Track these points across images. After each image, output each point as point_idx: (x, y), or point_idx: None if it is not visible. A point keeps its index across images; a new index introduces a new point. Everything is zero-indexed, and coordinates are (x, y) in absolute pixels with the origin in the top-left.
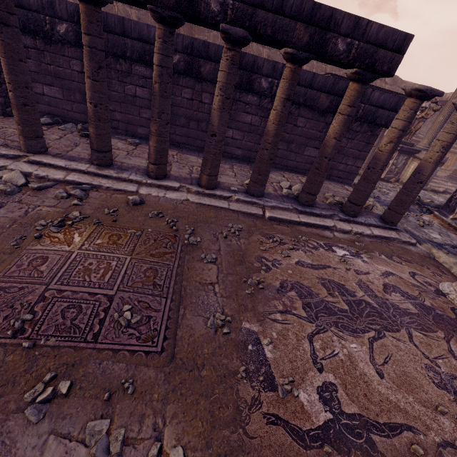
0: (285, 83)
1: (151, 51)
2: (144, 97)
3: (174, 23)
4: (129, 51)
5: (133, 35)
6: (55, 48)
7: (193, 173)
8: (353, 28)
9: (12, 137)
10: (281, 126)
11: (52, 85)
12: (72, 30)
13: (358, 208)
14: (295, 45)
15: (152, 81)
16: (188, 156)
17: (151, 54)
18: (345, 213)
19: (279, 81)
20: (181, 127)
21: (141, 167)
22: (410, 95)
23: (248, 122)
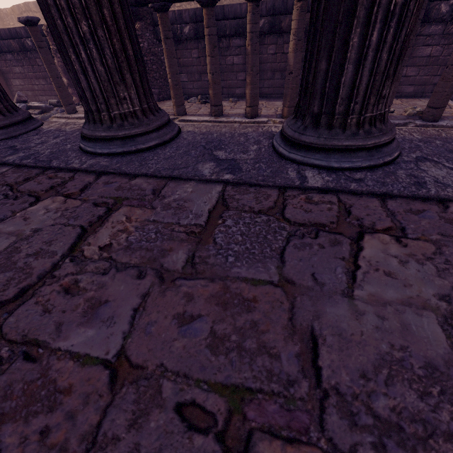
0: None
1: (243, 23)
2: (239, 63)
3: None
4: (228, 29)
5: (230, 16)
6: (182, 46)
7: (277, 111)
8: None
9: (167, 110)
10: None
11: (181, 73)
12: (192, 28)
13: (437, 112)
14: None
15: (244, 48)
16: (274, 102)
17: (243, 26)
18: (424, 120)
19: None
20: (268, 80)
21: (241, 113)
22: None
23: None
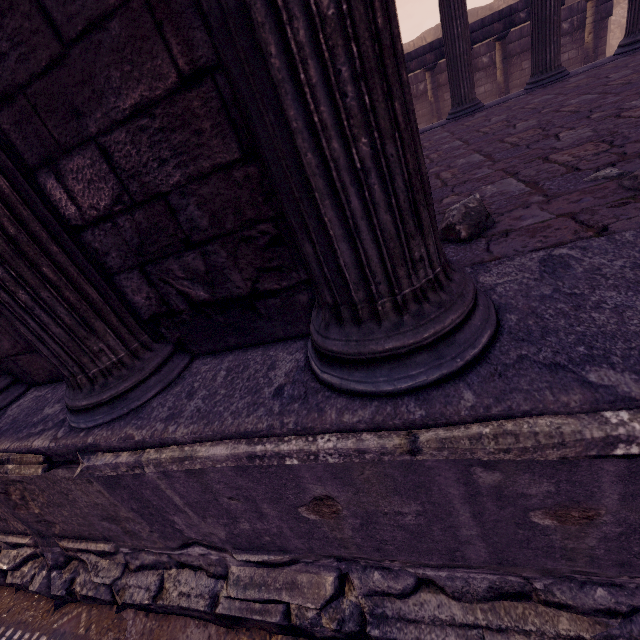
0: (499, 52)
1: None
2: None
3: (434, 67)
4: None
5: None
6: None
7: None
8: (525, 4)
9: None
10: (506, 75)
11: None
12: None
13: None
14: (497, 33)
15: None
16: None
17: None
18: None
19: (495, 51)
20: None
21: None
22: (587, 1)
23: (482, 92)
